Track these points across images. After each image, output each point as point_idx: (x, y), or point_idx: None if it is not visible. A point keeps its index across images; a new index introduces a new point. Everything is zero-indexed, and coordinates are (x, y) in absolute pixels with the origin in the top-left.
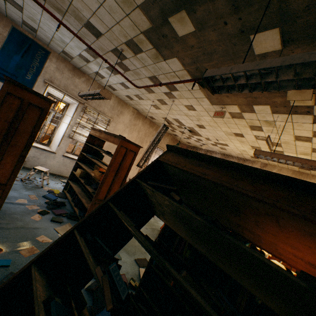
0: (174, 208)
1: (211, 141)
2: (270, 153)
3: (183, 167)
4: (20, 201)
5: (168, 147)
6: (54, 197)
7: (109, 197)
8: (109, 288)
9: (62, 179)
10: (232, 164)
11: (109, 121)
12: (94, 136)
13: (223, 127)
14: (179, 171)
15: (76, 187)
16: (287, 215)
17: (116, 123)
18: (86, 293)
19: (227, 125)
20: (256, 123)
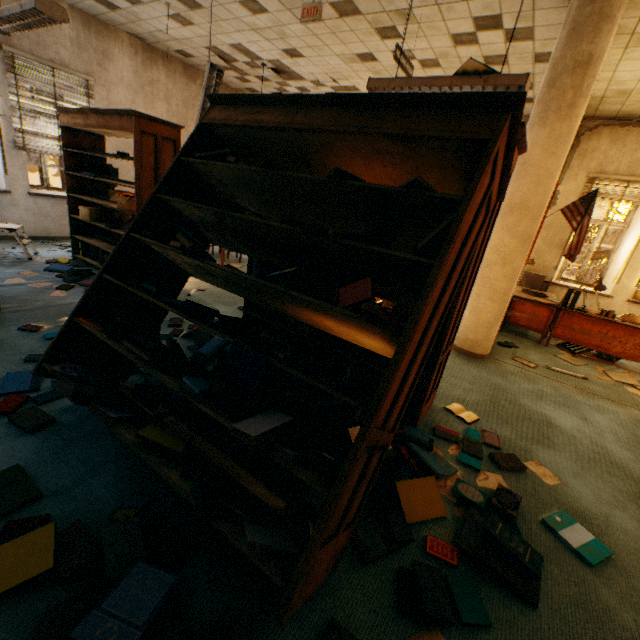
0: (235, 174)
1: (325, 89)
2: (389, 80)
3: (236, 122)
4: (13, 282)
5: (211, 100)
6: (66, 268)
7: (155, 190)
8: (185, 239)
9: (59, 243)
10: (287, 98)
11: (87, 86)
12: (73, 129)
13: (334, 45)
14: (233, 130)
15: (96, 243)
16: (332, 137)
17: (106, 88)
18: (184, 339)
19: (340, 38)
20: (386, 21)
